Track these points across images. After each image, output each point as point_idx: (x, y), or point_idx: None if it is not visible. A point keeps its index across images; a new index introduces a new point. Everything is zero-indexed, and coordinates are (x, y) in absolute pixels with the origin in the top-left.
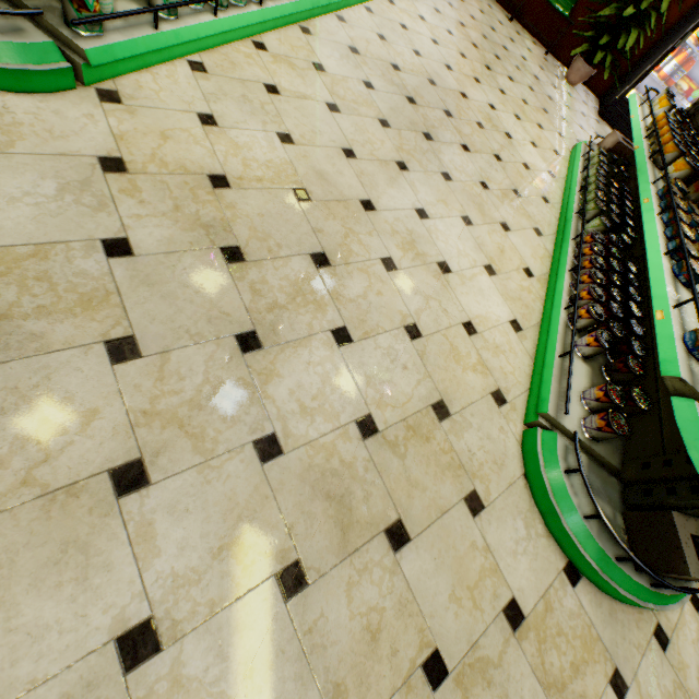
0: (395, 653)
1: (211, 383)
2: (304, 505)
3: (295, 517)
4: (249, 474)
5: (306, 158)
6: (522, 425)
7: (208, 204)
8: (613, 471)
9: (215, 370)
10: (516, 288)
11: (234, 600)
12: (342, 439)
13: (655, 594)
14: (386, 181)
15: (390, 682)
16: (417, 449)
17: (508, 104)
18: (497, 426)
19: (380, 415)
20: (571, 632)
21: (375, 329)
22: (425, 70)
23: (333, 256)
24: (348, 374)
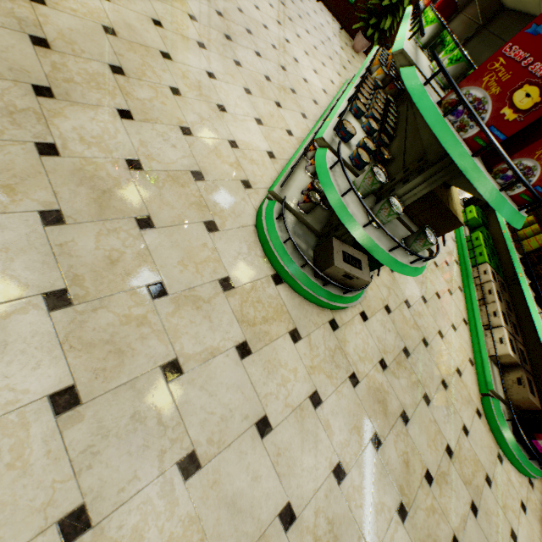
0: (128, 275)
1: (5, 102)
2: (71, 186)
3: (62, 189)
4: (28, 157)
5: (119, 13)
6: (261, 203)
7: (23, 8)
8: (317, 235)
9: (10, 97)
10: (277, 137)
11: (0, 213)
12: (112, 164)
13: (326, 292)
14: (185, 49)
15: (120, 286)
16: (173, 188)
17: (301, 44)
18: (241, 197)
19: (147, 163)
20: (268, 304)
21: (154, 120)
22: (236, 2)
23: (129, 72)
24: (126, 135)
